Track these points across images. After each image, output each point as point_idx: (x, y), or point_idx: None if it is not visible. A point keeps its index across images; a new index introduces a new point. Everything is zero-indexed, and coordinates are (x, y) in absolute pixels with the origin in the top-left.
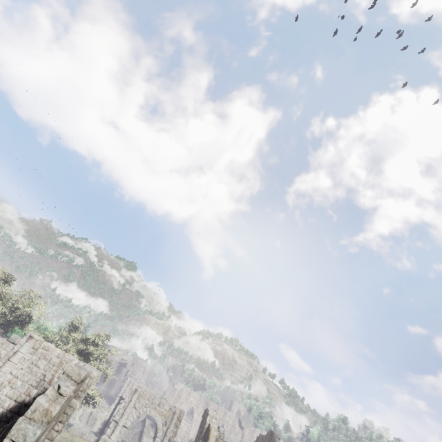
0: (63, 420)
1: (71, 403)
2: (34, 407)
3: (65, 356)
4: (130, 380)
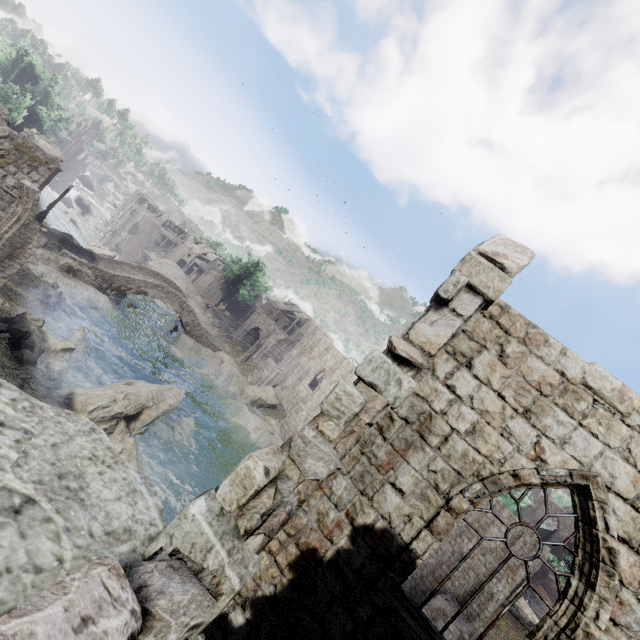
0: None
1: None
2: None
3: None
4: (258, 311)
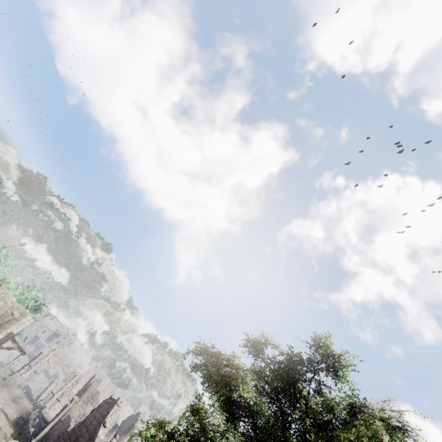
0: (4, 333)
1: (11, 327)
2: (2, 314)
3: (16, 303)
4: None
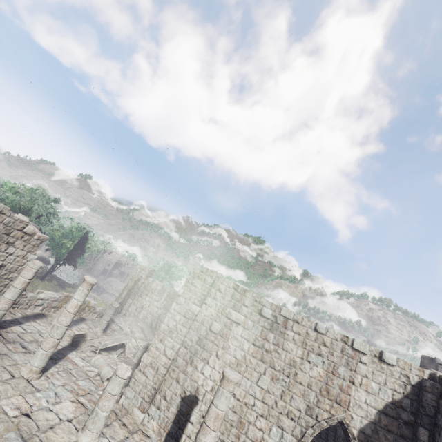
0: None
1: None
2: None
3: None
4: None
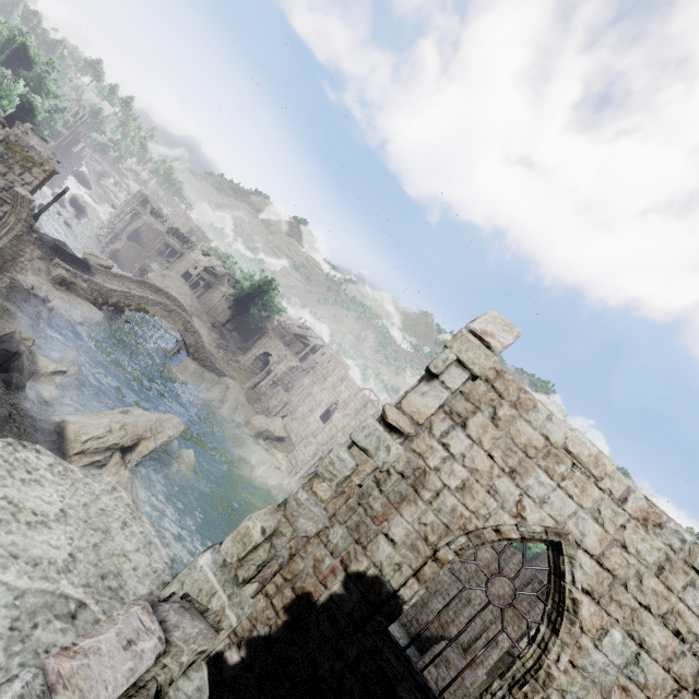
0: None
1: None
2: None
3: None
4: (269, 335)
